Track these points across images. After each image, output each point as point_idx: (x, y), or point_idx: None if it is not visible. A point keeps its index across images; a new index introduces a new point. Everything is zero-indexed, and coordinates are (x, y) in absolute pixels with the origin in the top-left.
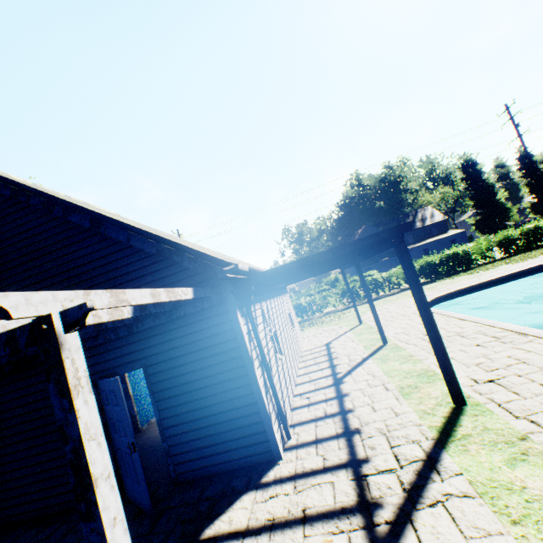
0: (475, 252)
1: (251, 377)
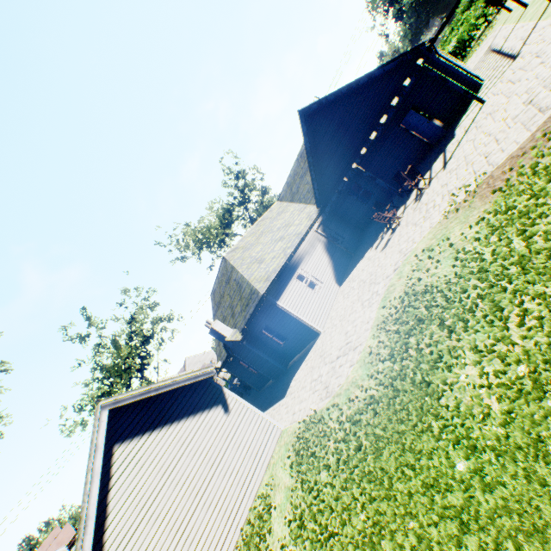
0: None
1: (455, 72)
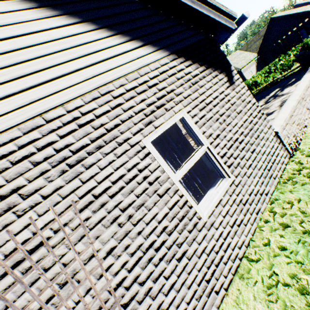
0: None
1: None
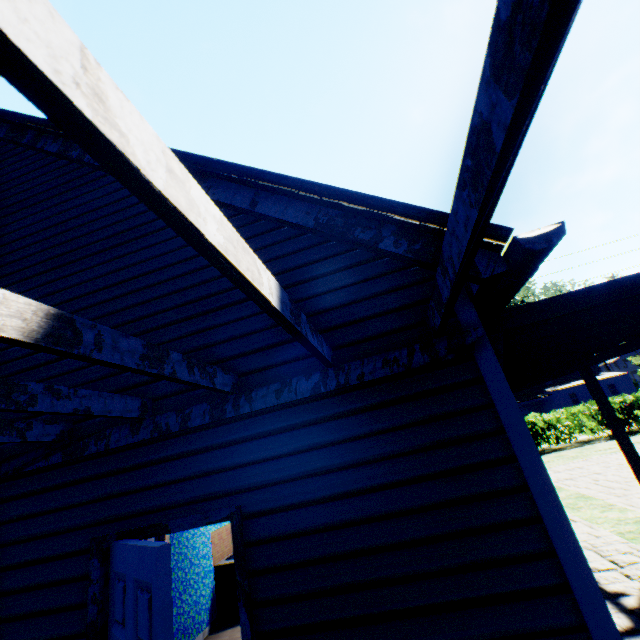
0: None
1: (582, 603)
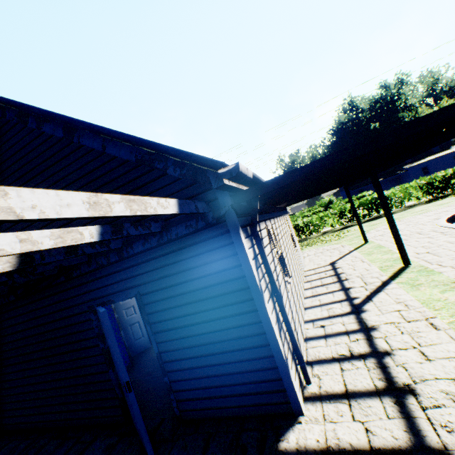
0: None
1: (260, 314)
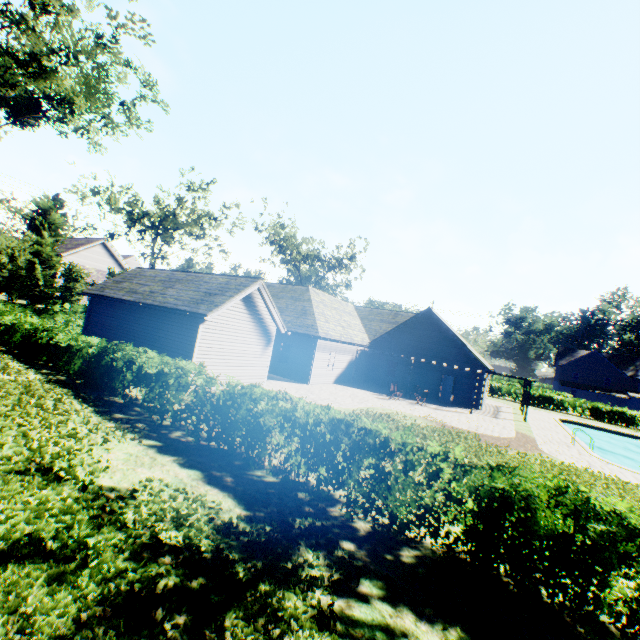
0: (639, 419)
1: (480, 392)
